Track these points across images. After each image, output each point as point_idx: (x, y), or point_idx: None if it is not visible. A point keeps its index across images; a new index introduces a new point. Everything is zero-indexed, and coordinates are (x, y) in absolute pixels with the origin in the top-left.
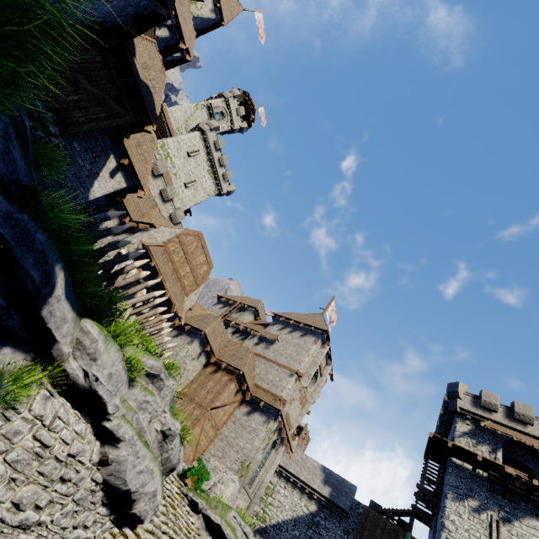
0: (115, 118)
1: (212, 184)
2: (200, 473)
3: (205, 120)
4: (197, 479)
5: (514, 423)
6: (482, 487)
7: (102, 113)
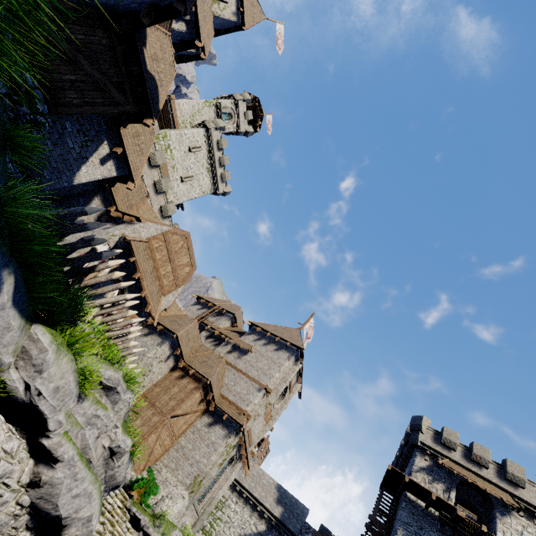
0: (114, 105)
1: (209, 183)
2: (148, 486)
3: (211, 117)
4: (144, 492)
5: (471, 464)
6: (432, 526)
7: (100, 98)
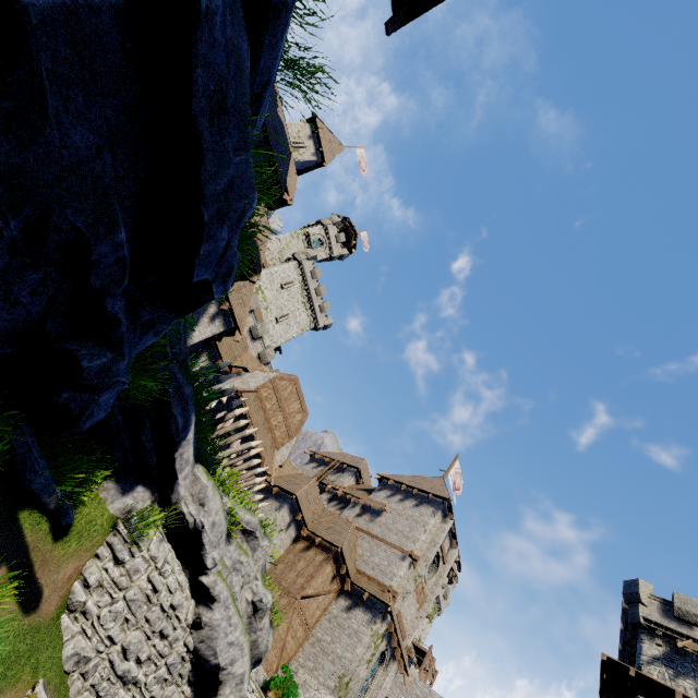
0: None
1: (307, 318)
2: (285, 686)
3: (301, 249)
4: (282, 694)
5: None
6: None
7: None
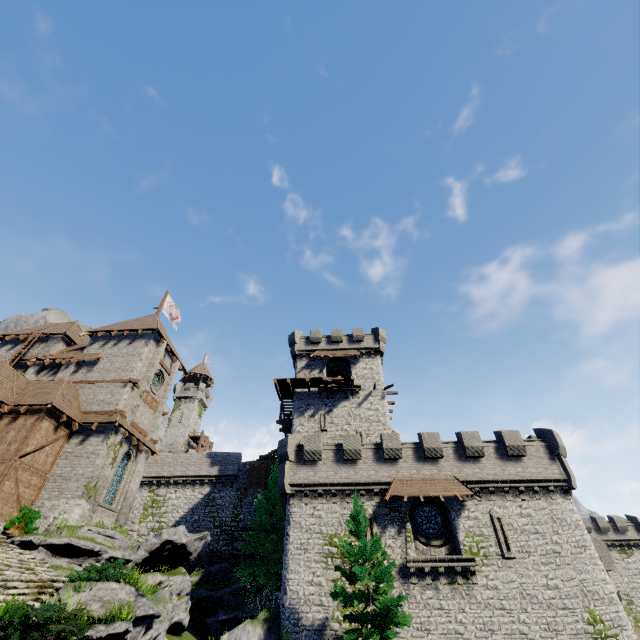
0: None
1: None
2: (27, 518)
3: None
4: (25, 525)
5: (332, 345)
6: (315, 399)
7: None
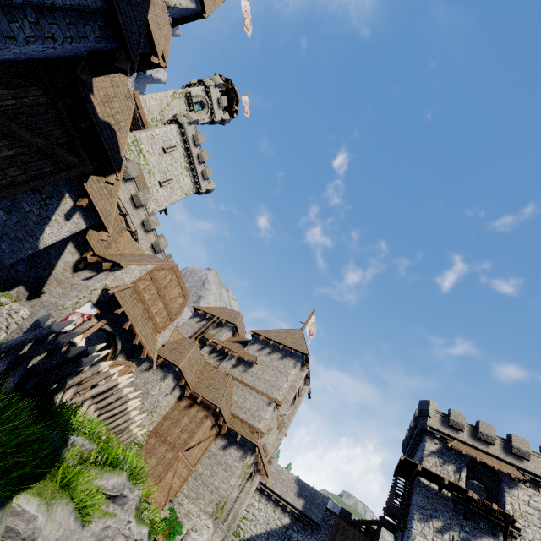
0: (67, 169)
1: (190, 182)
2: (171, 526)
3: (183, 110)
4: (169, 533)
5: (478, 442)
6: (446, 507)
7: (49, 166)
